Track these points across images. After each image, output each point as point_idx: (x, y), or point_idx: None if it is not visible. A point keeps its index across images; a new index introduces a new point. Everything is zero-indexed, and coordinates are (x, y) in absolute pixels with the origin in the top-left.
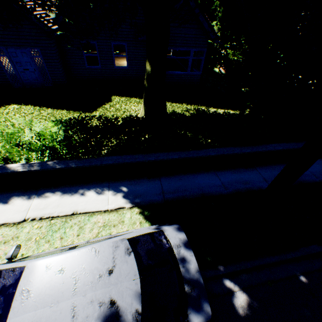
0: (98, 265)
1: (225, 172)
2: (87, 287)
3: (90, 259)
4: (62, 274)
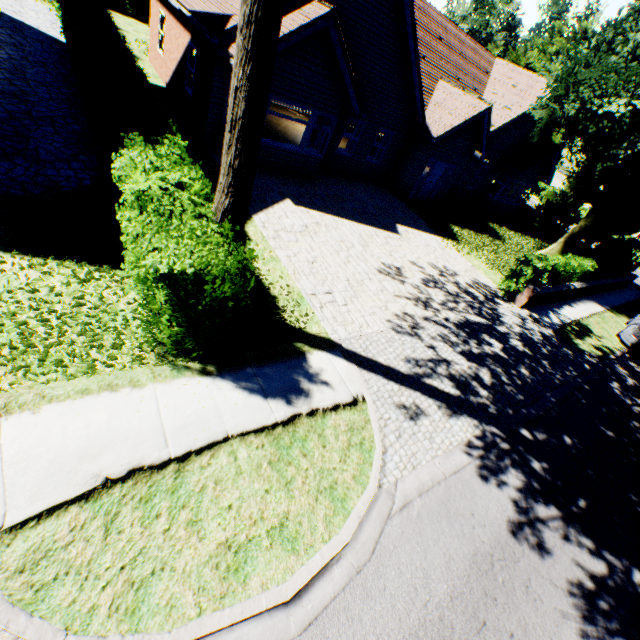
0: None
1: (607, 294)
2: None
3: None
4: None
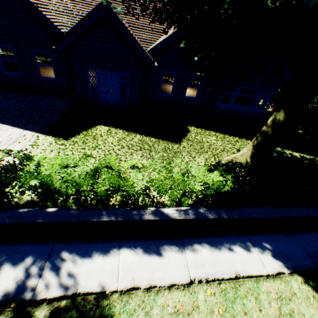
0: None
1: None
2: None
3: None
4: None
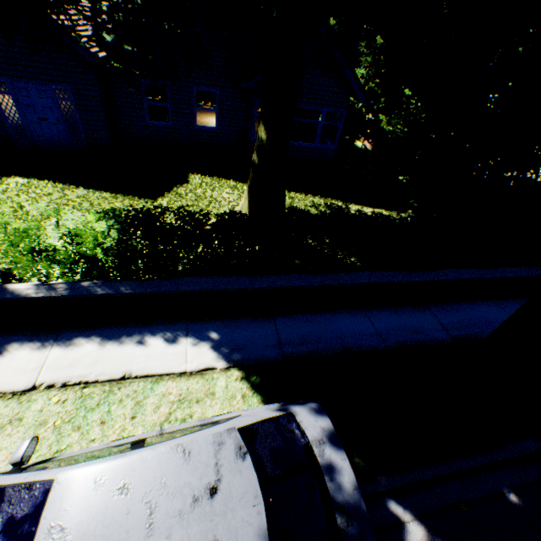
0: (190, 478)
1: (381, 313)
2: (172, 521)
3: (175, 466)
4: (126, 496)
